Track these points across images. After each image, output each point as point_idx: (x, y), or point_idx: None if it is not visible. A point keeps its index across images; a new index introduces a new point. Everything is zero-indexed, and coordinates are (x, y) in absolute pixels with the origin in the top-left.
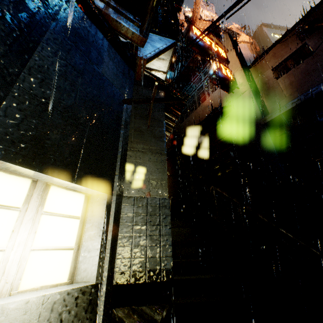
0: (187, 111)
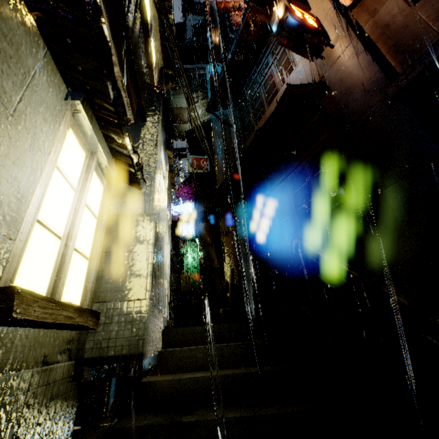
0: (253, 122)
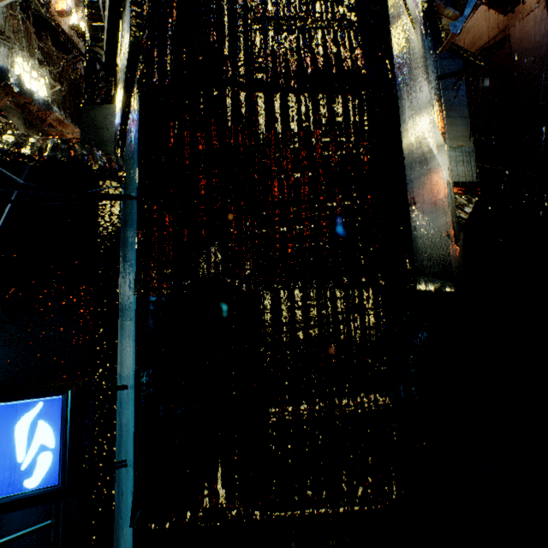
0: None
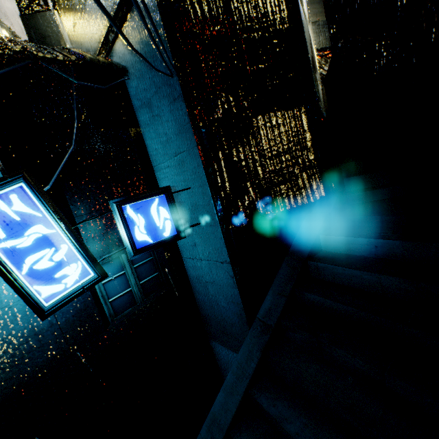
0: None
